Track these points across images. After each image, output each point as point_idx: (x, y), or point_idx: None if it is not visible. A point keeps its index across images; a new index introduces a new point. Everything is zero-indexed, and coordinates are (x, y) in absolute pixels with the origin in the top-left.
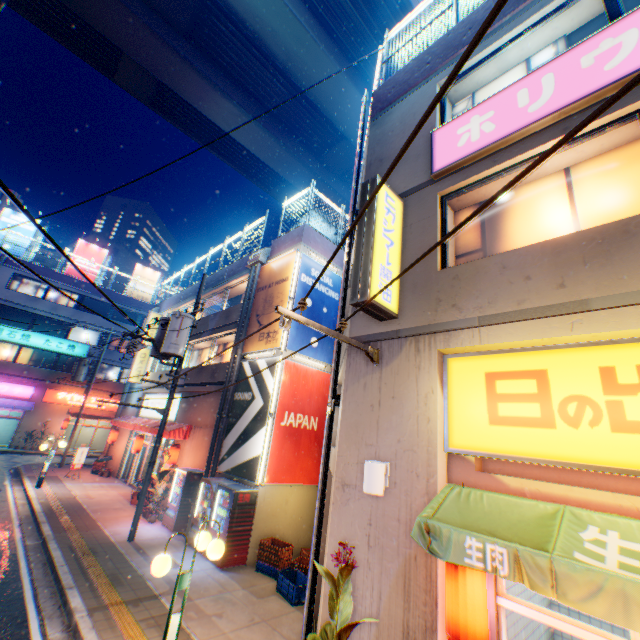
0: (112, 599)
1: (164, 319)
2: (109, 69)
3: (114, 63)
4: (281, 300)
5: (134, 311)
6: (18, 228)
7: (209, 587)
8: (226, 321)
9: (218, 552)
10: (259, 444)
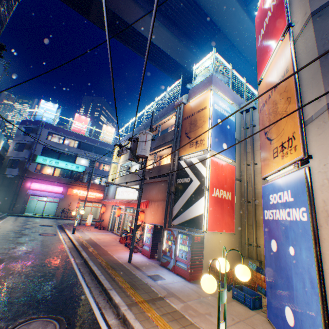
0: (137, 298)
1: (134, 138)
2: (85, 12)
3: (88, 8)
4: (203, 121)
5: (104, 148)
6: (48, 110)
7: (190, 293)
8: (162, 142)
9: (248, 275)
10: (200, 207)
